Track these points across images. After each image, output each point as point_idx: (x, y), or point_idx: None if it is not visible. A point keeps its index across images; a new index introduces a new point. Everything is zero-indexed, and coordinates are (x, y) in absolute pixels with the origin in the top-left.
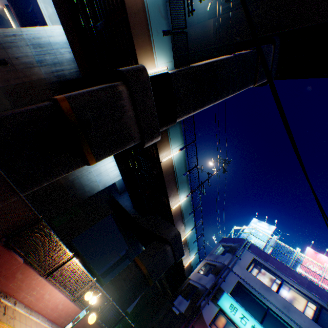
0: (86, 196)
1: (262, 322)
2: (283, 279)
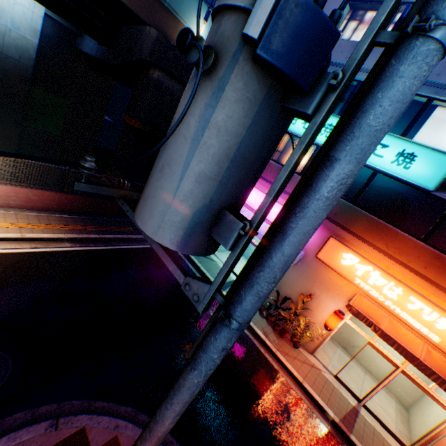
0: (27, 69)
1: (341, 112)
2: (409, 5)
